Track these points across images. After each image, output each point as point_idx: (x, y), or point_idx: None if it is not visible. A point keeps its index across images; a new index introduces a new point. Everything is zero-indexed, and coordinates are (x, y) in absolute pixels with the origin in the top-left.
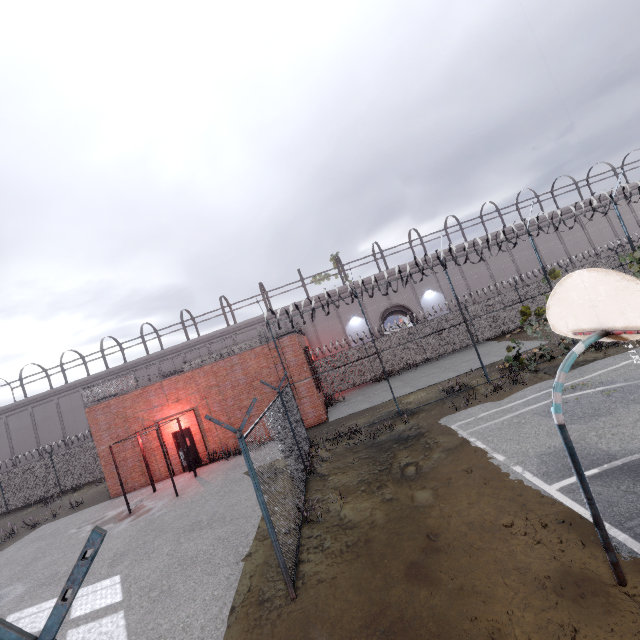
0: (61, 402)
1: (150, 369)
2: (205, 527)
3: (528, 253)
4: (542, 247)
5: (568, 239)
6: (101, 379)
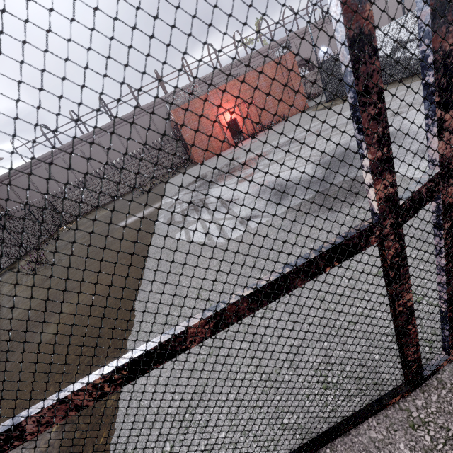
0: (84, 149)
1: (144, 118)
2: (324, 113)
3: (382, 16)
4: (391, 11)
5: (406, 4)
6: (109, 129)
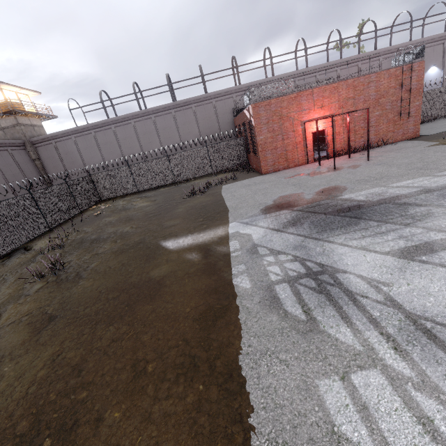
0: (137, 125)
1: (207, 106)
2: None
3: None
4: None
5: None
6: (168, 110)
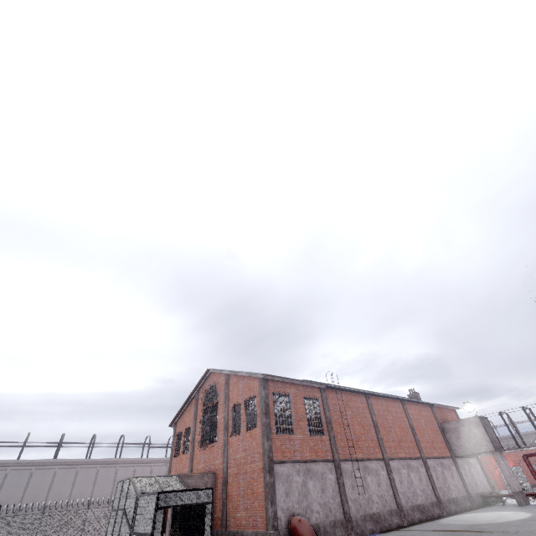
0: None
1: None
2: None
3: None
4: None
5: None
6: None
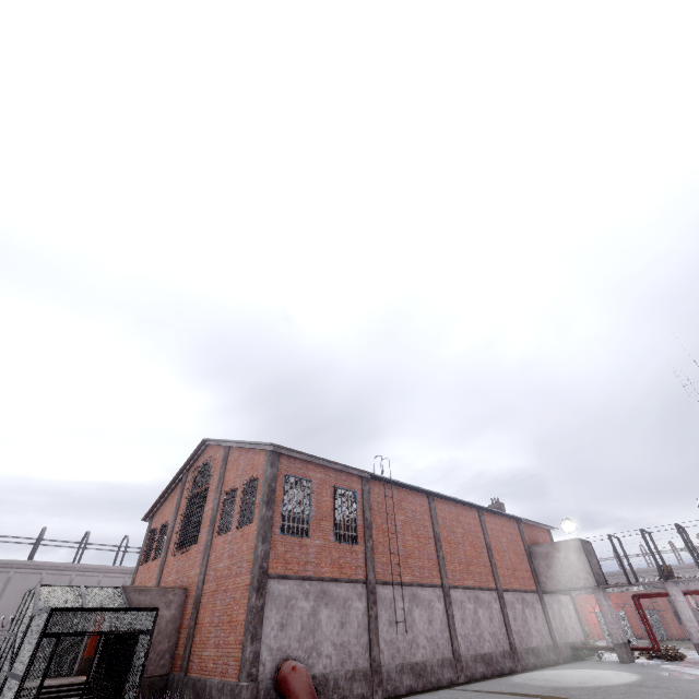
0: None
1: None
2: None
3: None
4: None
5: None
6: None
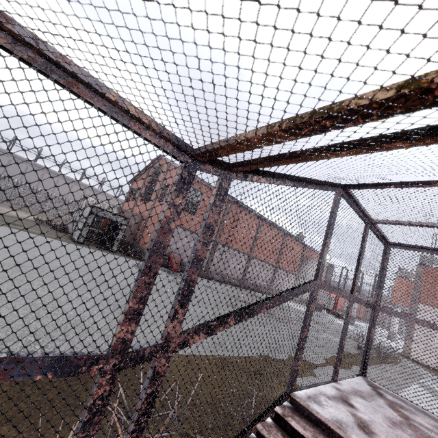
0: None
1: None
2: None
3: None
4: None
5: None
6: None
